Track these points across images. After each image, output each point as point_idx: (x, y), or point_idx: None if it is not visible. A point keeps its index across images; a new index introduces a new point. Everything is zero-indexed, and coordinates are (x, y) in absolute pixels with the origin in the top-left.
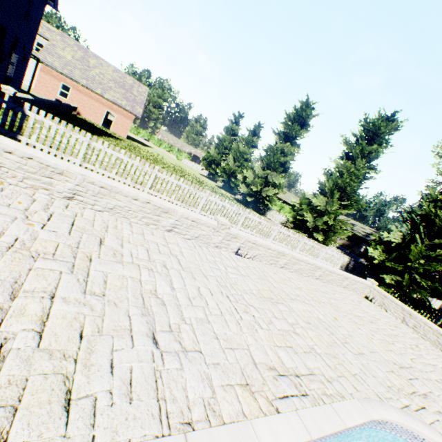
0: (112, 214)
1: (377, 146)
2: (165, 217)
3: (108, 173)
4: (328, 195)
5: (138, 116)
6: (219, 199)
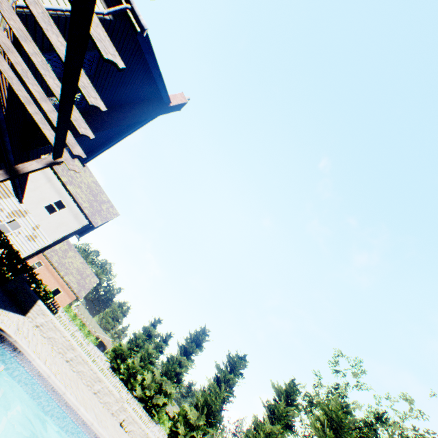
0: (77, 374)
1: (234, 375)
2: (98, 383)
3: None
4: (200, 409)
5: (80, 298)
6: (122, 386)
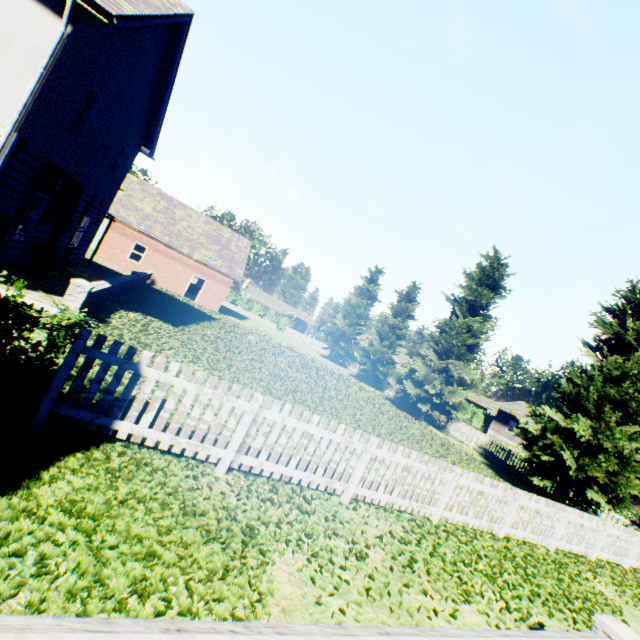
0: None
1: None
2: None
3: (281, 468)
4: (591, 413)
5: (238, 280)
6: (473, 478)
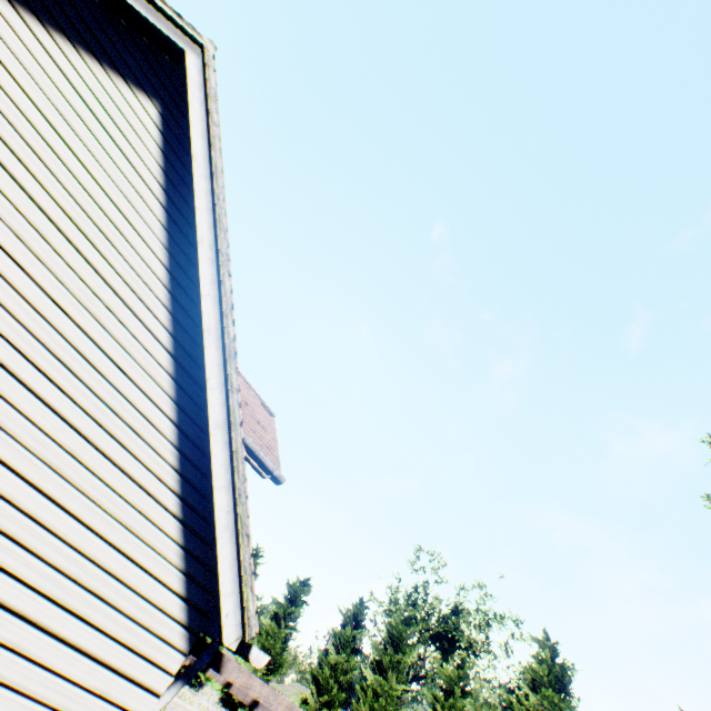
0: None
1: (296, 607)
2: None
3: None
4: None
5: None
6: None
